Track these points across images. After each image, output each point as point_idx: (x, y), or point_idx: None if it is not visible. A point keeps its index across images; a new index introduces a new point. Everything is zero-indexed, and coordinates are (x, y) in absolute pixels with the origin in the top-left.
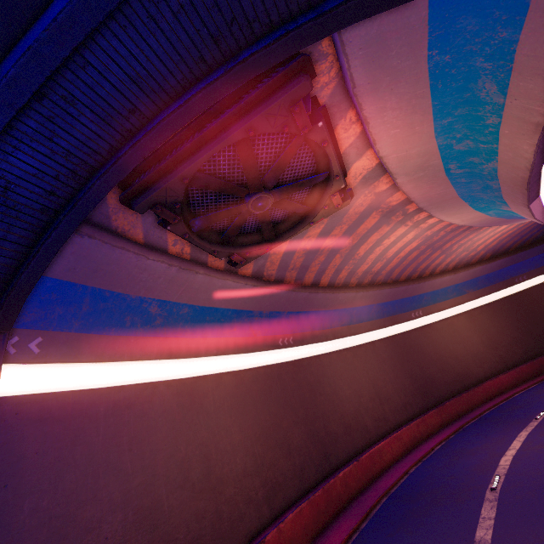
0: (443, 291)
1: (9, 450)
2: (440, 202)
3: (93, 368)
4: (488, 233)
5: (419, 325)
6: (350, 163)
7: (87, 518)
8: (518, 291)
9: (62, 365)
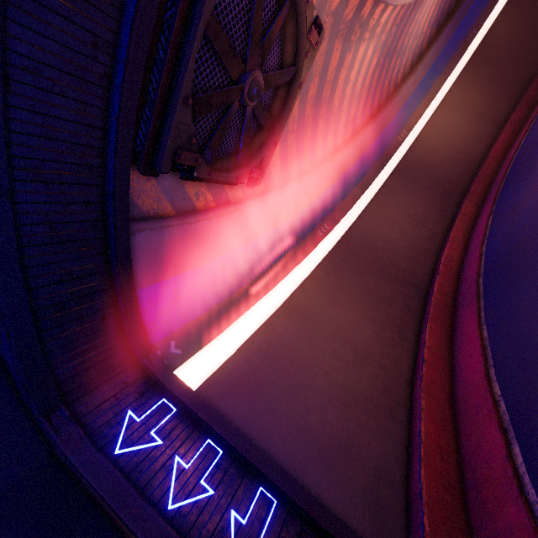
0: (412, 99)
1: (232, 420)
2: None
3: (220, 341)
4: (429, 2)
5: (410, 145)
6: None
7: (315, 422)
8: (475, 50)
9: (200, 352)
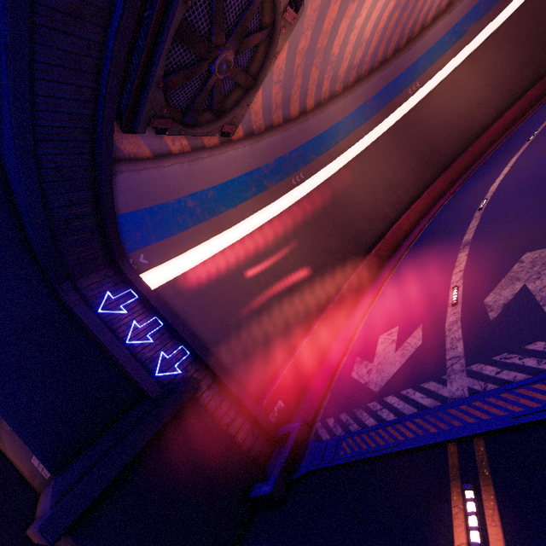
0: (439, 45)
1: (176, 311)
2: None
3: (181, 259)
4: None
5: (419, 100)
6: None
7: (234, 323)
8: None
9: (163, 265)
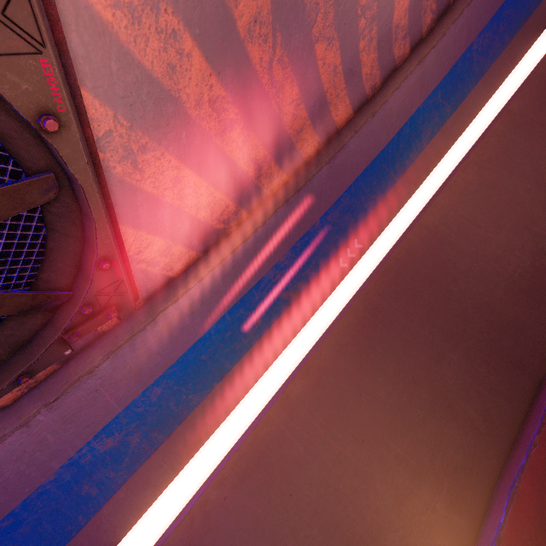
0: None
1: None
2: None
3: None
4: None
5: None
6: None
7: None
8: None
9: None
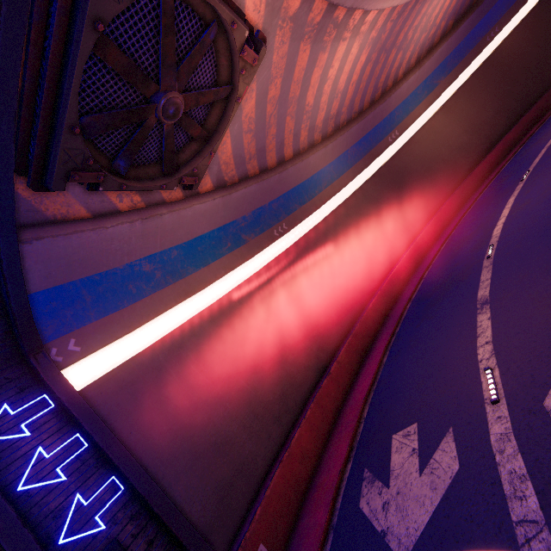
0: (413, 97)
1: (115, 414)
2: None
3: (133, 336)
4: None
5: (399, 147)
6: None
7: (199, 421)
8: (492, 52)
9: (107, 347)
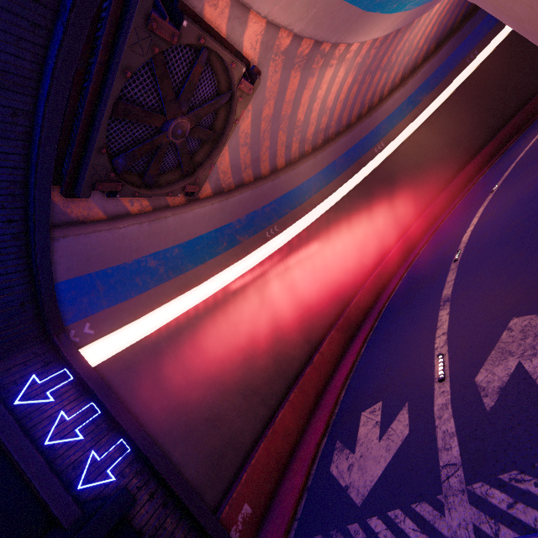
0: (398, 112)
1: (123, 389)
2: (350, 27)
3: (138, 324)
4: (423, 22)
5: (385, 157)
6: (240, 37)
7: (195, 399)
8: (472, 72)
9: (115, 332)
